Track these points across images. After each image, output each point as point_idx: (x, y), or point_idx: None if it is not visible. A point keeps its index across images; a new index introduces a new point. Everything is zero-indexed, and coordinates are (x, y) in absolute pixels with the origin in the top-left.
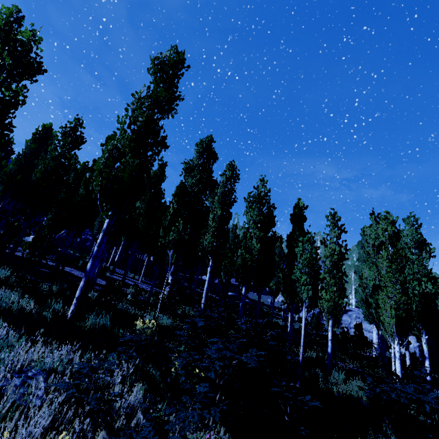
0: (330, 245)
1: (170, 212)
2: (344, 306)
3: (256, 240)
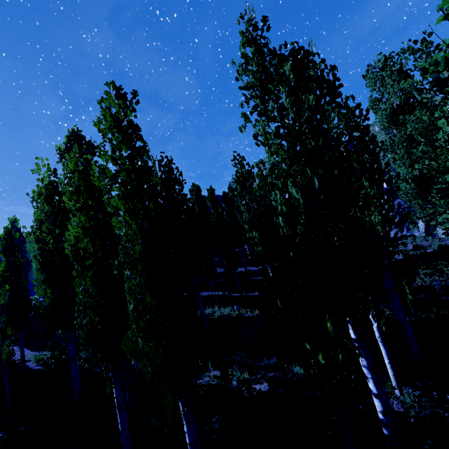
0: (72, 229)
1: (0, 272)
2: (122, 336)
3: (36, 268)
